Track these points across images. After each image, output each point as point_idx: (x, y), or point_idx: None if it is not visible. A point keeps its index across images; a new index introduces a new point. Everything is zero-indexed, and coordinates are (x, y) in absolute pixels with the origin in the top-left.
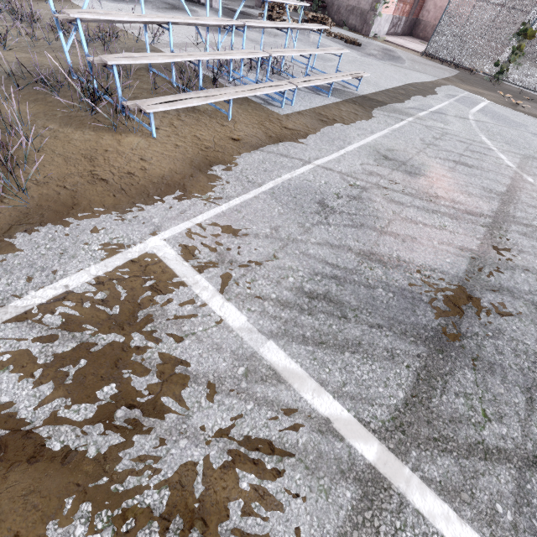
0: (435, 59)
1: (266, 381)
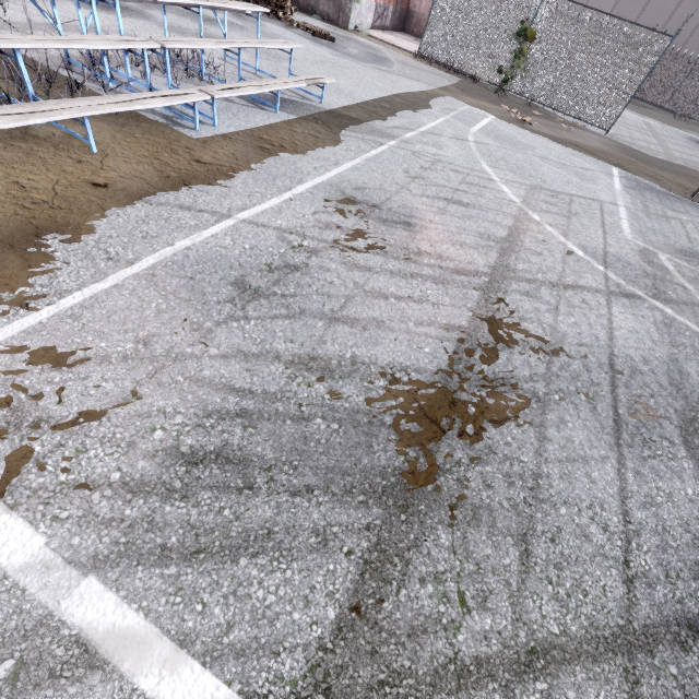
0: (432, 63)
1: (60, 677)
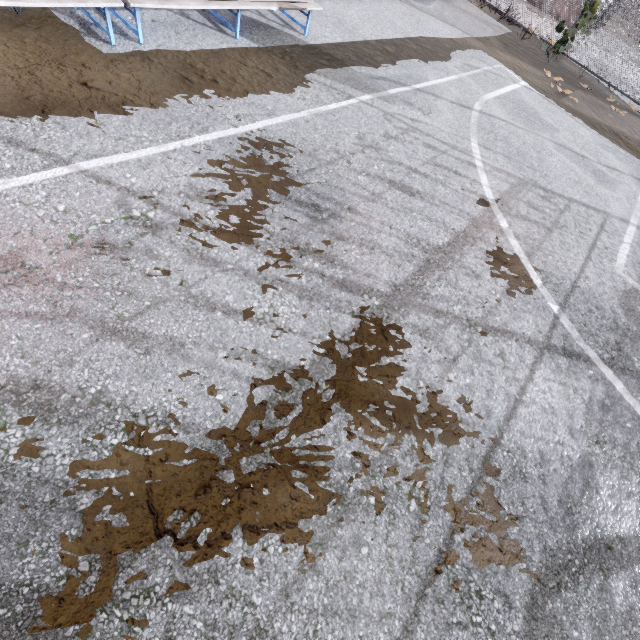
0: (485, 7)
1: None
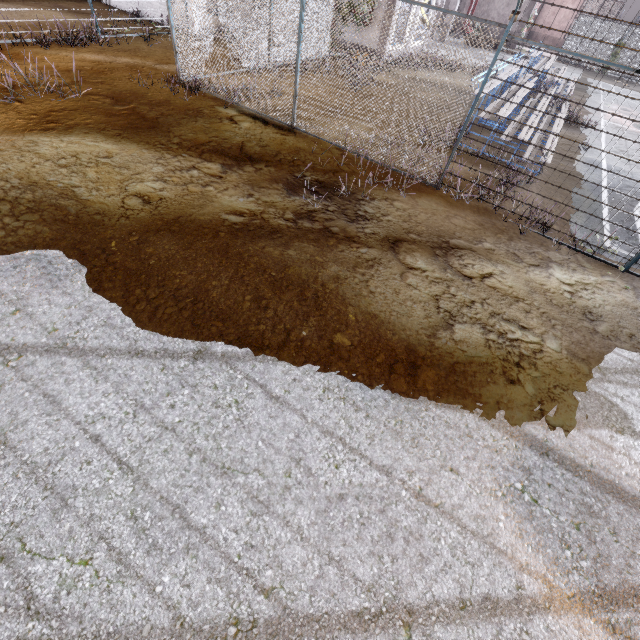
0: (561, 62)
1: None
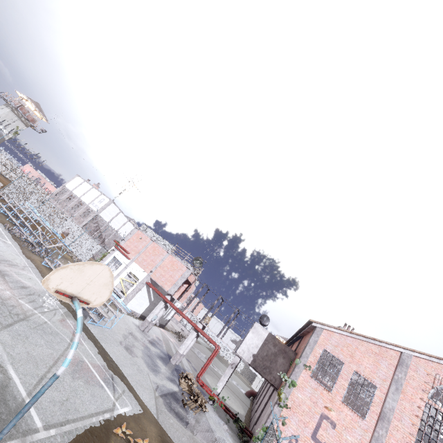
0: None
1: None
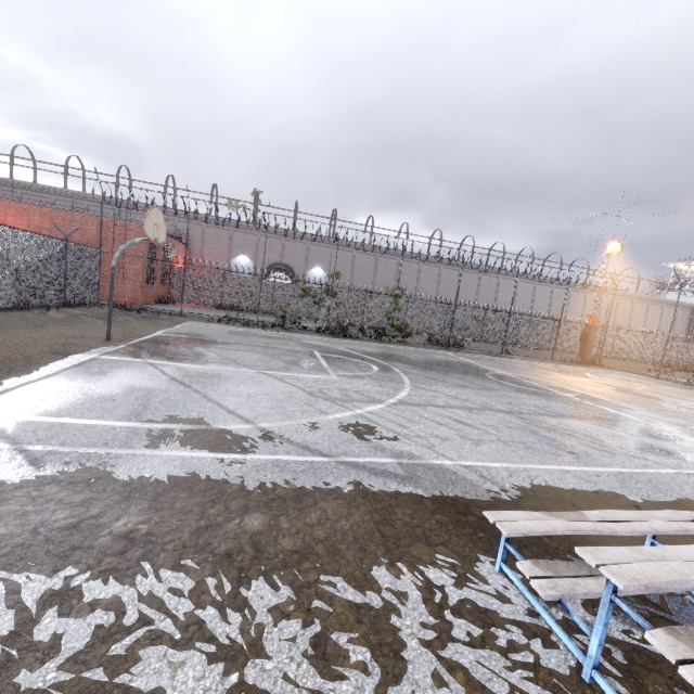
0: None
1: None
